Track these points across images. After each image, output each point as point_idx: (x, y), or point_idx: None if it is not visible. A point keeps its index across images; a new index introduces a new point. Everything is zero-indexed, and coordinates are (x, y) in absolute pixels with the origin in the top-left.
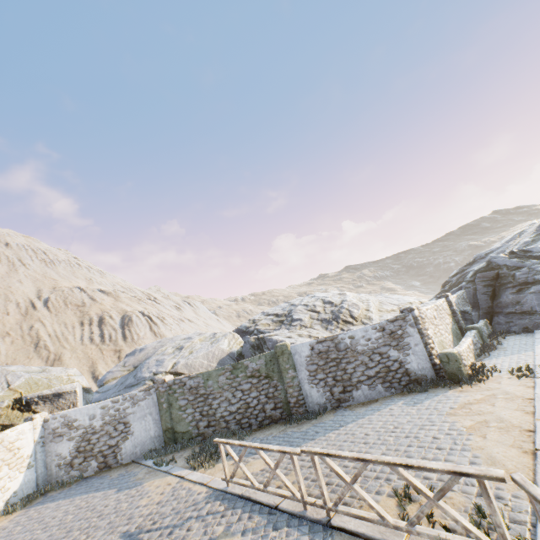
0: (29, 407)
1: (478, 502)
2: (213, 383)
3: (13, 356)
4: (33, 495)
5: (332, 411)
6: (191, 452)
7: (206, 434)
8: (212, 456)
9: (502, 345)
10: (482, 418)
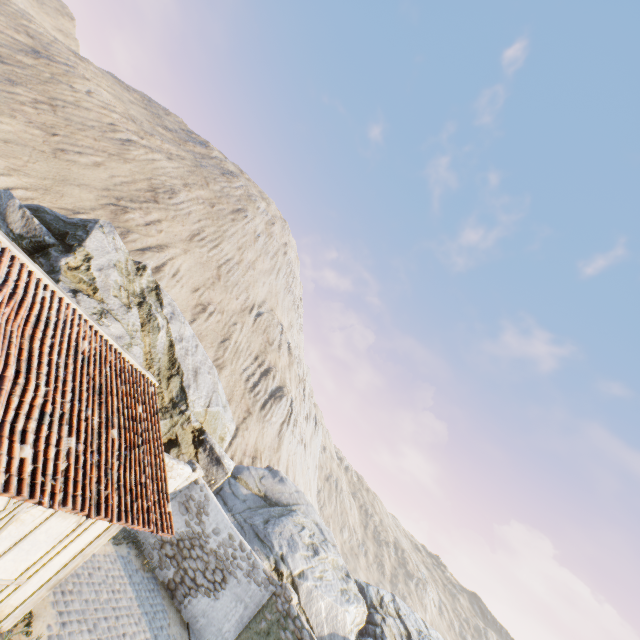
0: (199, 445)
1: None
2: None
3: (208, 331)
4: (126, 533)
5: None
6: None
7: None
8: None
9: None
10: None
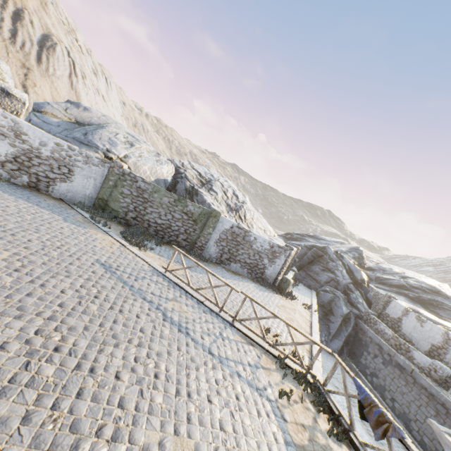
0: None
1: (291, 348)
2: (157, 197)
3: None
4: None
5: (215, 264)
6: (119, 228)
7: (129, 222)
8: (143, 243)
9: (298, 286)
10: (291, 317)
